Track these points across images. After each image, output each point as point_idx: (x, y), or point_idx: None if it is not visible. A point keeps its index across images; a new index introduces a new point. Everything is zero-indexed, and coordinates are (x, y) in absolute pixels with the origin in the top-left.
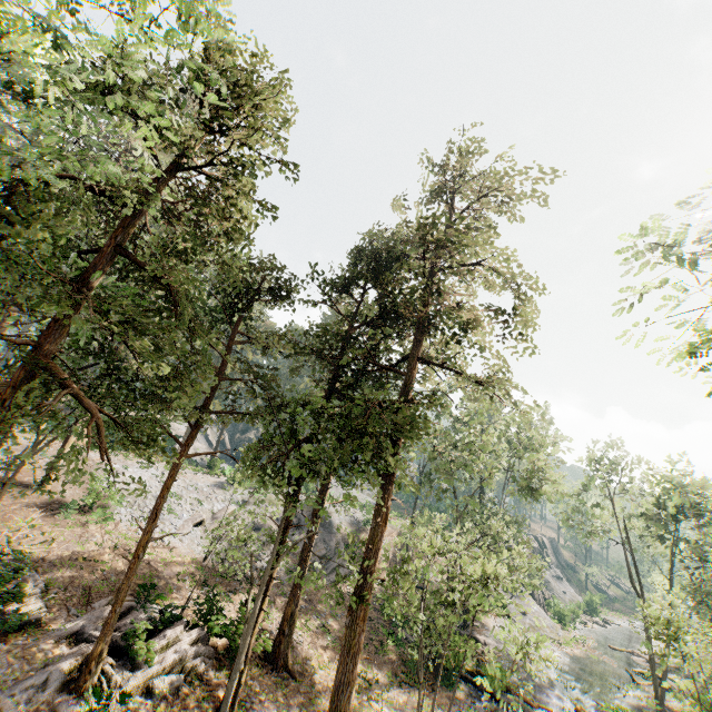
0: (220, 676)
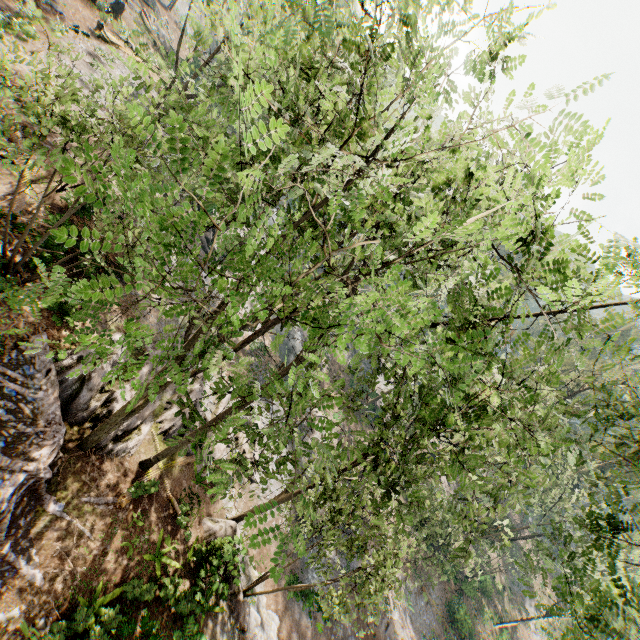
0: None
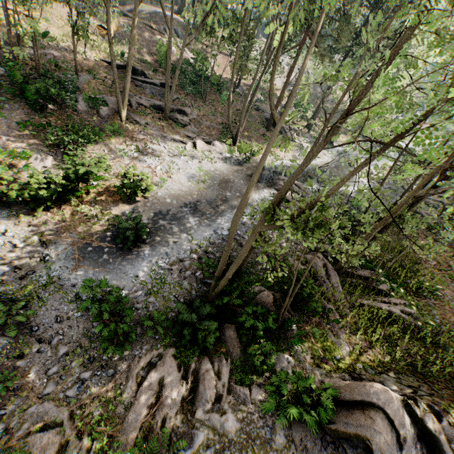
0: (302, 121)
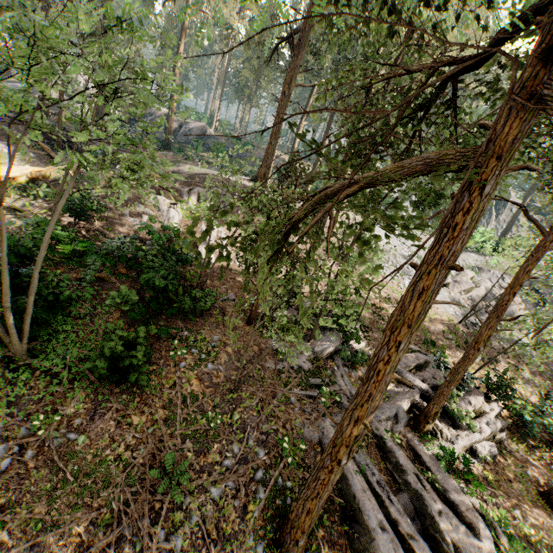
0: (521, 452)
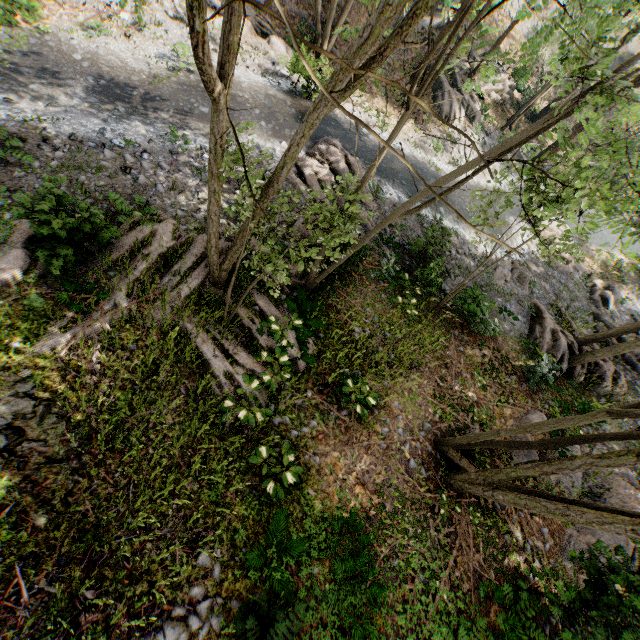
0: (511, 110)
